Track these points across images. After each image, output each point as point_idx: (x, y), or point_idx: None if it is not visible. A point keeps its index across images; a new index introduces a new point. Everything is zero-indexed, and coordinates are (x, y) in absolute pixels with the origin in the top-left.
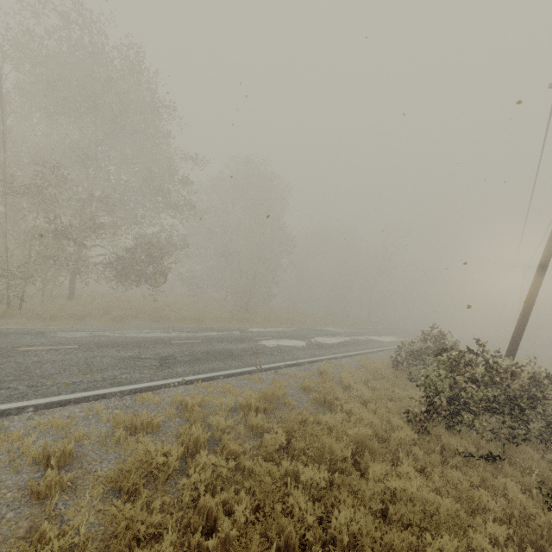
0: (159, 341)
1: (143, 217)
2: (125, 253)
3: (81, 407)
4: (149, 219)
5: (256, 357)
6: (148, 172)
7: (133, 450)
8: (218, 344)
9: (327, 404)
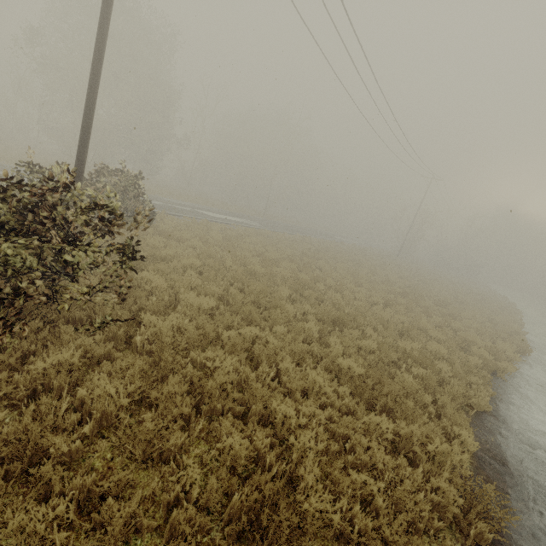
0: None
1: None
2: None
3: None
4: None
5: None
6: None
7: None
8: None
9: None
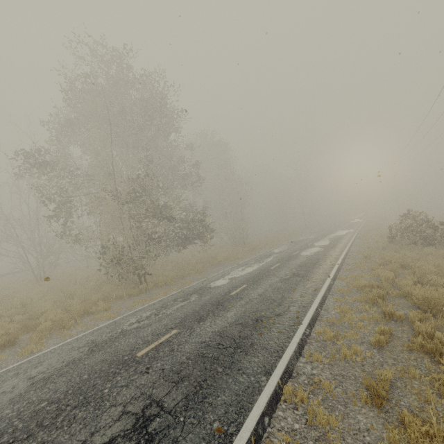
0: (266, 270)
1: (181, 195)
2: (185, 224)
3: (330, 302)
4: (169, 196)
5: (324, 261)
6: (170, 161)
7: (426, 295)
8: (291, 262)
9: (407, 267)
